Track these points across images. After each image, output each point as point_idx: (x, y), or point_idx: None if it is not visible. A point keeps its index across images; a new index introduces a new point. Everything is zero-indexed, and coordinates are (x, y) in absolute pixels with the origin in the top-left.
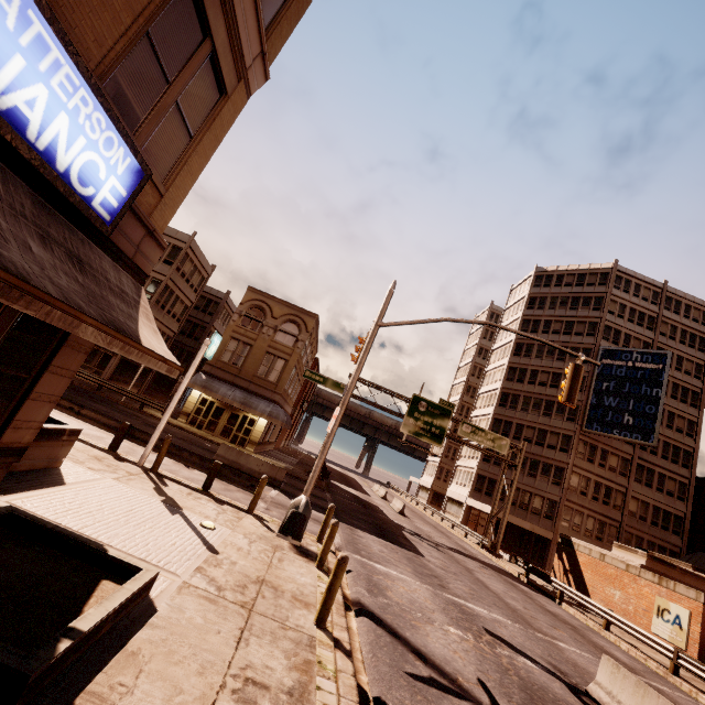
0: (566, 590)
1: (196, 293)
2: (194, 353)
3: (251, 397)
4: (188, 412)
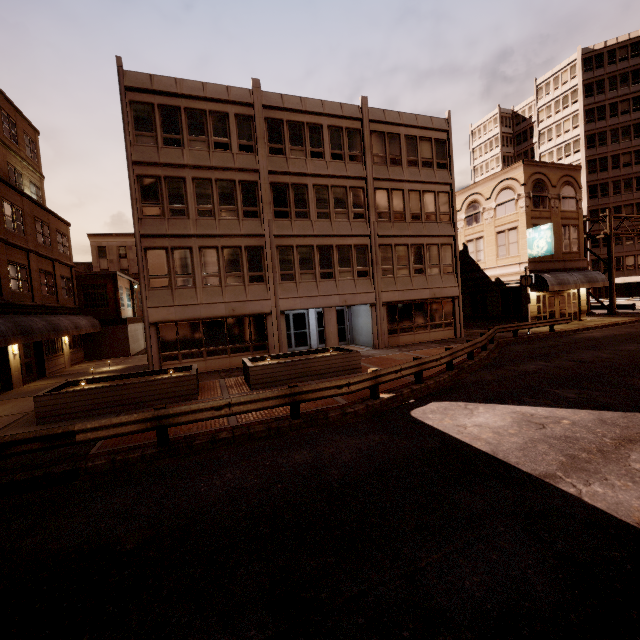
0: None
1: None
2: None
3: (584, 273)
4: (535, 315)
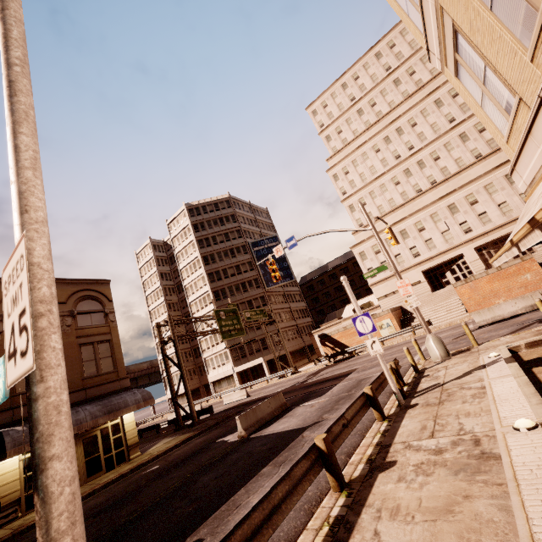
0: (357, 347)
1: None
2: None
3: (108, 400)
4: (16, 498)
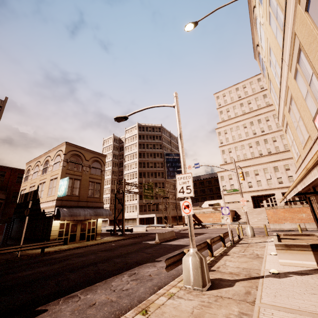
0: (208, 224)
1: None
2: None
3: (96, 209)
4: (55, 238)
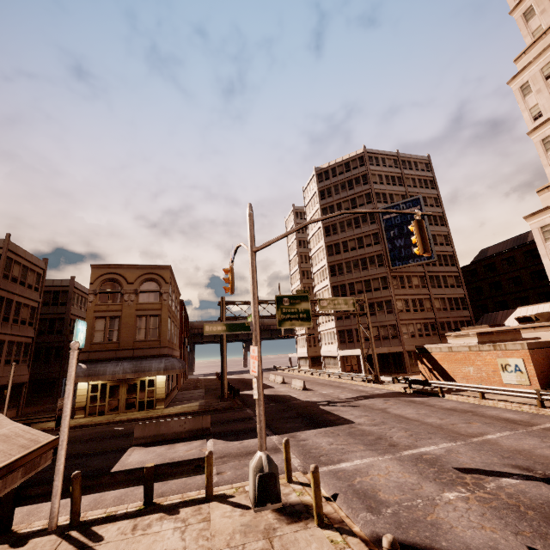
0: (444, 385)
1: (38, 291)
2: (62, 346)
3: (141, 362)
4: (83, 405)
